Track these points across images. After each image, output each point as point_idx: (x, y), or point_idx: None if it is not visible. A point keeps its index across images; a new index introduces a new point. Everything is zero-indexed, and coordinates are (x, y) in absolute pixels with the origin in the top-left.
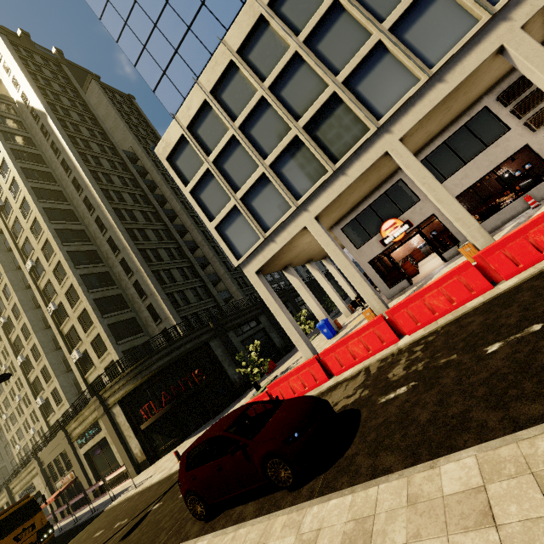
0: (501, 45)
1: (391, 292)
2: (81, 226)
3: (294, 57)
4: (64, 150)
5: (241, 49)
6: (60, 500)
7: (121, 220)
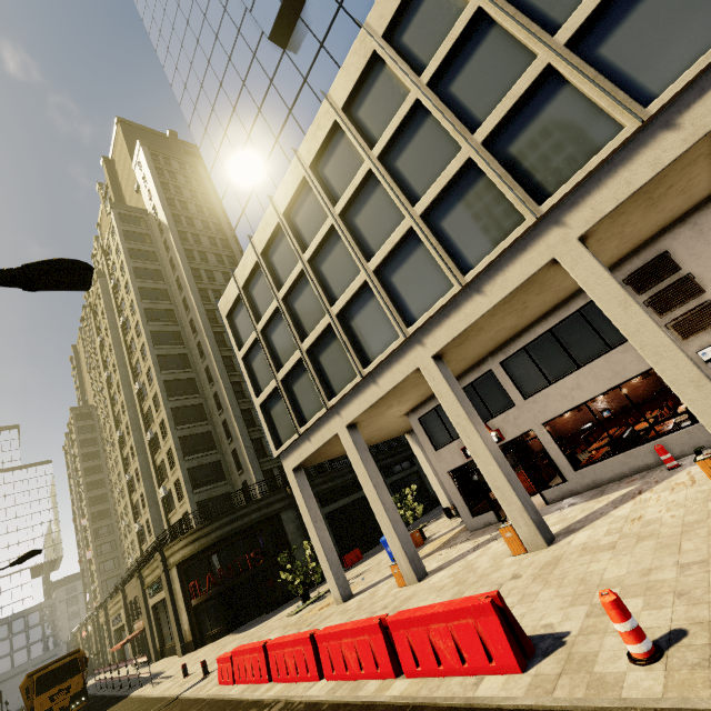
0: (552, 258)
1: (474, 523)
2: (184, 350)
3: (333, 228)
4: (178, 267)
5: (290, 210)
6: (136, 643)
7: (221, 346)
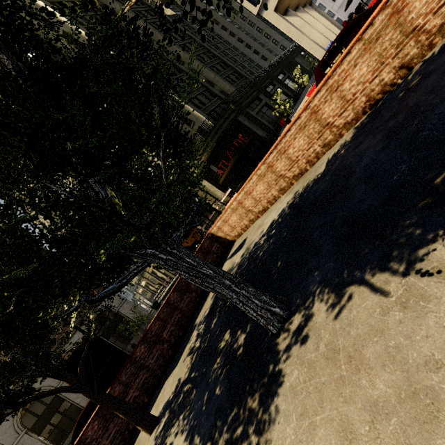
0: None
1: None
2: None
3: None
4: (38, 7)
5: None
6: None
7: None
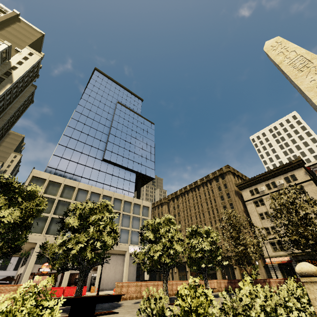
0: None
1: None
2: None
3: None
4: None
5: (80, 188)
6: None
7: None
